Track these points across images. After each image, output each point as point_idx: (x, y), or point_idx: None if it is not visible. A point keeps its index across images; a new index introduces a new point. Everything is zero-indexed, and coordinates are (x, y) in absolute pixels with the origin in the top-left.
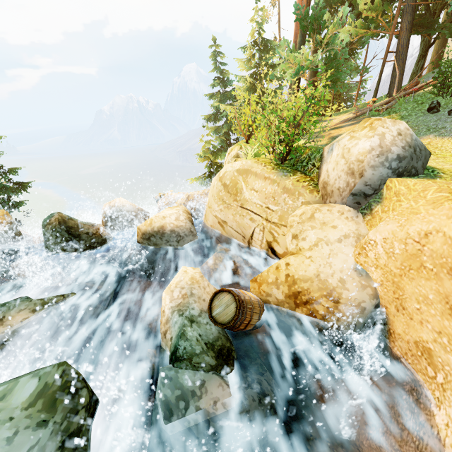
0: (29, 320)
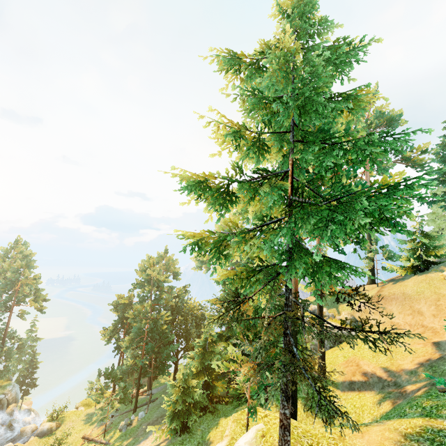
0: None
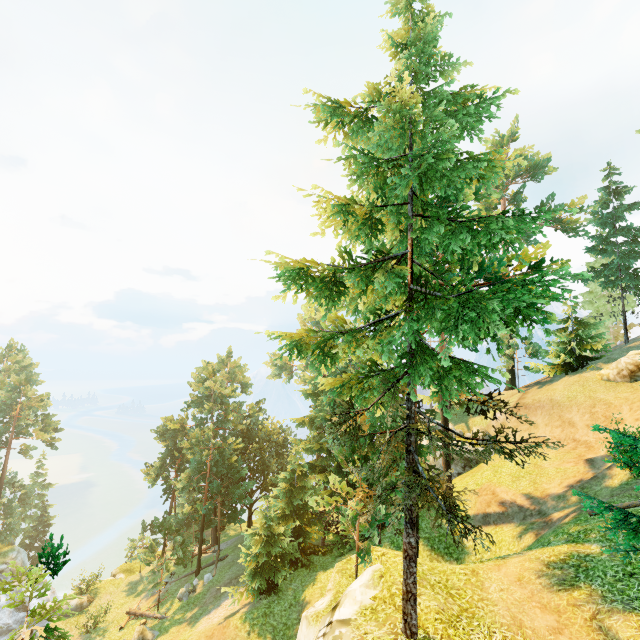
0: None
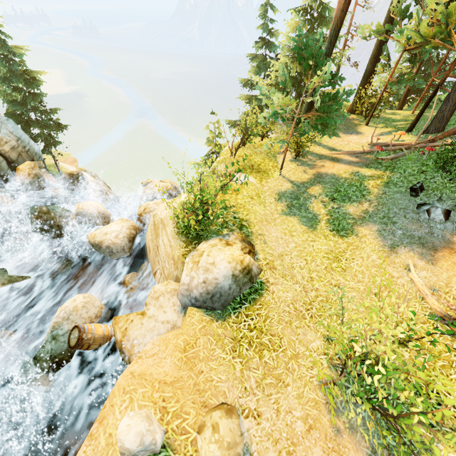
0: None
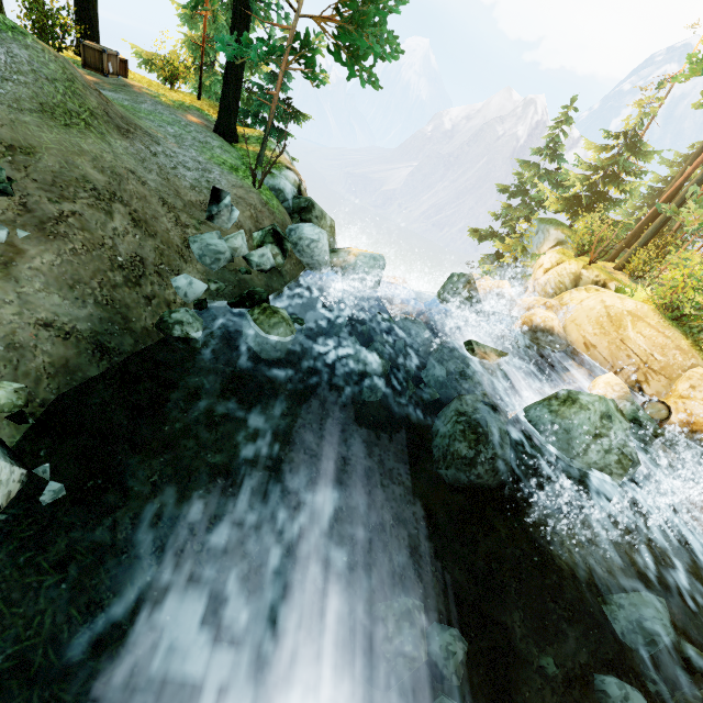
0: (498, 361)
